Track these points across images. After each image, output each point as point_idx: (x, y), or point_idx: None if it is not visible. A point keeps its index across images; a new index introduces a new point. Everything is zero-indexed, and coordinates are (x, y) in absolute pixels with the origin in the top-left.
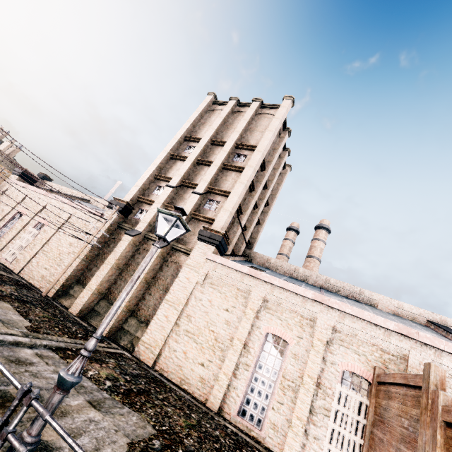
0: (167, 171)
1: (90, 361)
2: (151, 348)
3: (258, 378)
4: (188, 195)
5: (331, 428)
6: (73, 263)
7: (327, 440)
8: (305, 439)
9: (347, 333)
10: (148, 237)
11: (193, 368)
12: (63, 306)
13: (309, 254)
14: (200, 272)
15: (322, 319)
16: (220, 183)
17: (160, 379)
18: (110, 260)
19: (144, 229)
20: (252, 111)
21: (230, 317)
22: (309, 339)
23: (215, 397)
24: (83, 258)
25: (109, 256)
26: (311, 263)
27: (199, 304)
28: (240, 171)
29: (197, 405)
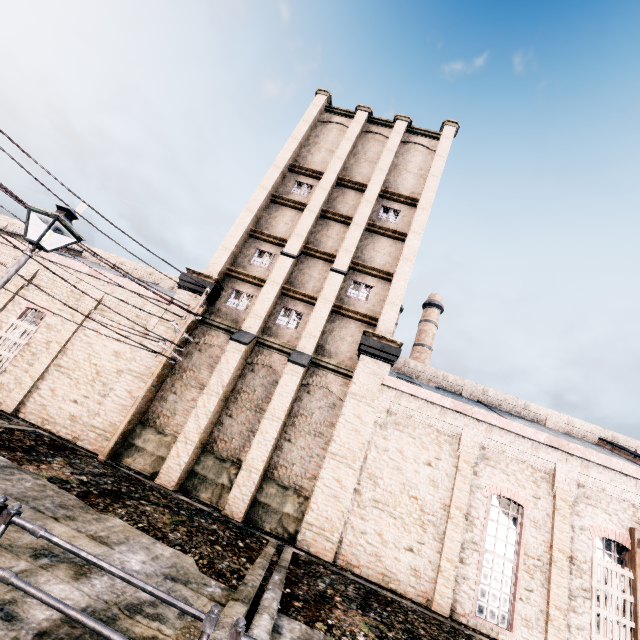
0: (268, 224)
1: (326, 607)
2: (325, 533)
3: (490, 559)
4: (316, 272)
5: (596, 613)
6: (134, 391)
7: (594, 629)
8: (567, 633)
9: (592, 488)
10: (265, 343)
11: (398, 556)
12: (140, 474)
13: (419, 341)
14: (376, 406)
15: (562, 471)
16: (367, 256)
17: (368, 587)
18: (214, 387)
19: (258, 330)
20: (398, 136)
21: (436, 475)
22: (548, 499)
23: (443, 596)
24: (153, 381)
25: (209, 380)
26: (423, 353)
27: (385, 456)
28: (396, 237)
29: (435, 618)
